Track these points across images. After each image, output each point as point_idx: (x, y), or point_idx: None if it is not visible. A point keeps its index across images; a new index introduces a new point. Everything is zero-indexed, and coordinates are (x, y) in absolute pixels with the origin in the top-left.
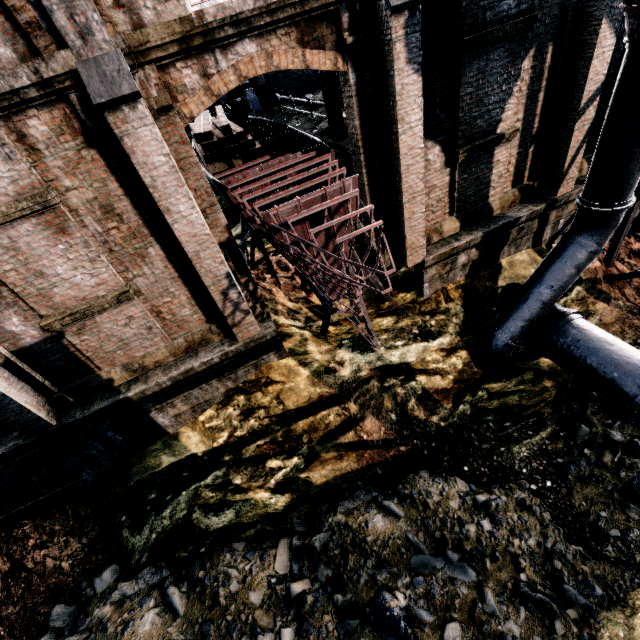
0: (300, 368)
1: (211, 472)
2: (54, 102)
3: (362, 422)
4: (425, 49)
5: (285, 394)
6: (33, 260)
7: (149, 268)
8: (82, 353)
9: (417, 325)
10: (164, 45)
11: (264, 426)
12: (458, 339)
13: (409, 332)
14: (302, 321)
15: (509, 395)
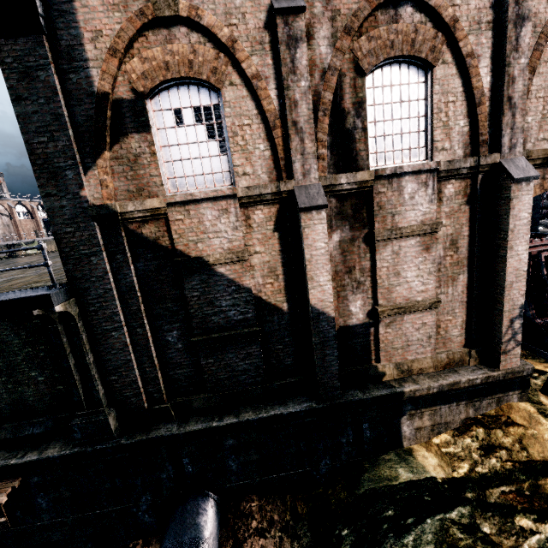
0: (540, 416)
1: (454, 506)
2: (464, 178)
3: None
4: None
5: (527, 440)
6: (400, 263)
7: (452, 289)
8: (374, 343)
9: None
10: (534, 159)
11: (507, 470)
12: None
13: None
14: None
15: None
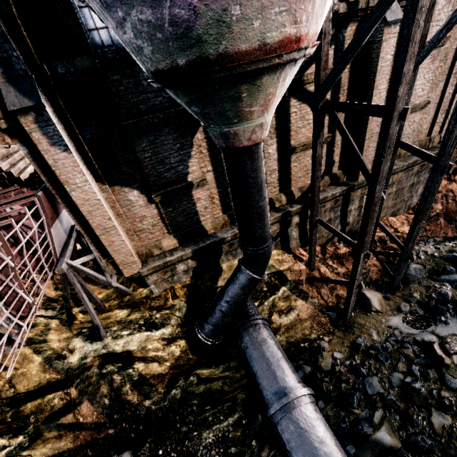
0: (35, 356)
1: None
2: None
3: (79, 406)
4: (92, 129)
5: (18, 379)
6: None
7: None
8: None
9: (144, 318)
10: None
11: None
12: (179, 330)
13: (137, 324)
14: (57, 309)
15: (214, 380)
